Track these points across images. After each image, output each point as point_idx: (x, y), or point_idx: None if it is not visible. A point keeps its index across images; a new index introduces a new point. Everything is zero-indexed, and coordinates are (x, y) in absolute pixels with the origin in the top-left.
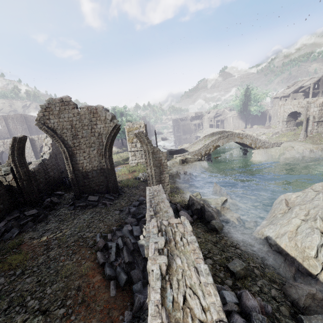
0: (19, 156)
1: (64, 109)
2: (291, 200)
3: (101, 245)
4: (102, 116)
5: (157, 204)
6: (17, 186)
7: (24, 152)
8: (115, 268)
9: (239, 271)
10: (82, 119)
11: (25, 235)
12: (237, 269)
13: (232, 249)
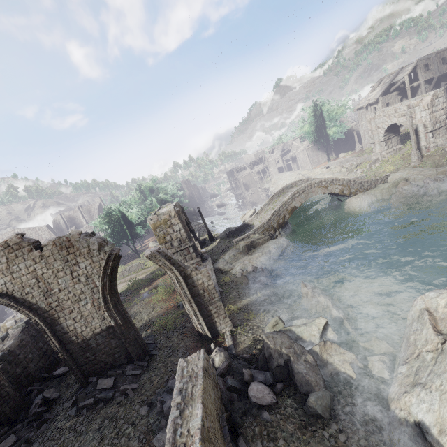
0: None
1: (15, 257)
2: (440, 313)
3: None
4: (82, 248)
5: None
6: None
7: None
8: None
9: None
10: (51, 263)
11: None
12: None
13: None
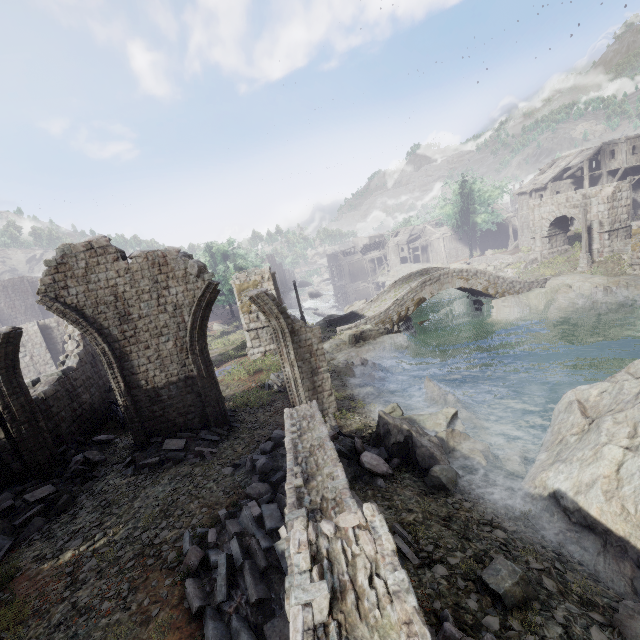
0: (8, 372)
1: (96, 264)
2: (591, 402)
3: (194, 561)
4: (178, 270)
5: (309, 453)
6: (7, 439)
7: (18, 362)
8: (229, 620)
9: (510, 590)
10: (137, 280)
11: (26, 553)
12: (505, 585)
13: (485, 531)
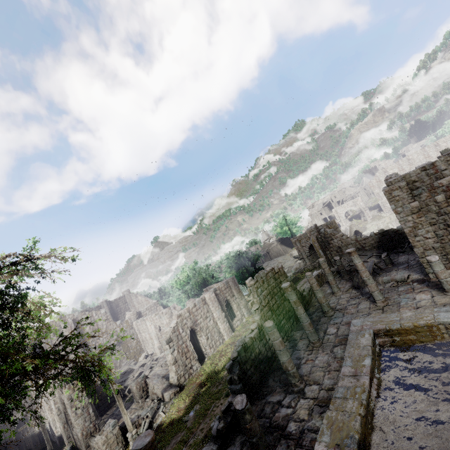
0: None
1: None
2: None
3: None
4: None
5: None
6: None
7: None
8: None
9: None
10: None
11: None
12: None
13: None
